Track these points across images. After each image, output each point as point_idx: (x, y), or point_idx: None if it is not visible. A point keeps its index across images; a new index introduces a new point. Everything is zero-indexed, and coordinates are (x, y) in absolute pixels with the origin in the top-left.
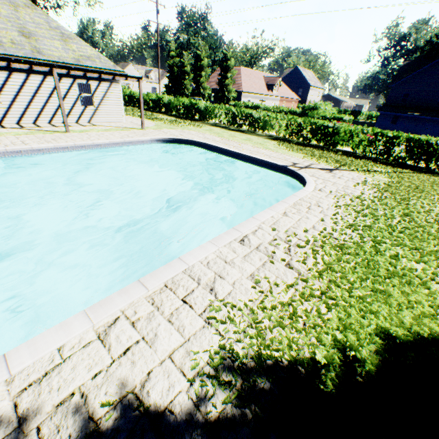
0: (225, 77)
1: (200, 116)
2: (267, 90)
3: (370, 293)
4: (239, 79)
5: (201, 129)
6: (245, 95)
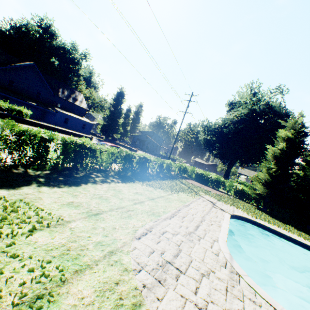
0: None
1: None
2: None
3: None
4: None
5: (81, 220)
6: None
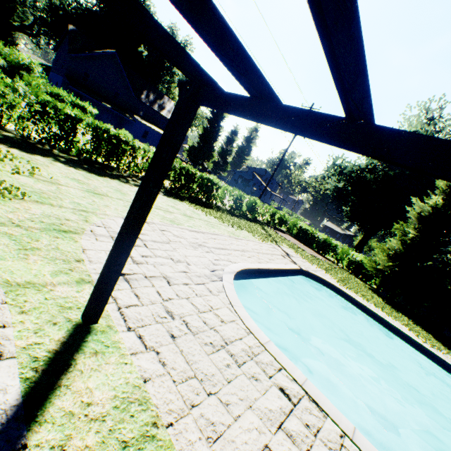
0: None
1: None
2: None
3: (431, 339)
4: None
5: (74, 188)
6: None
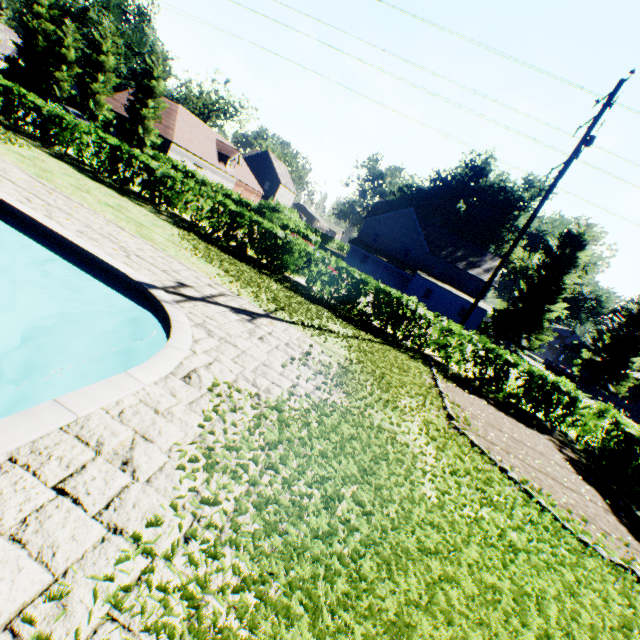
0: (144, 103)
1: (35, 129)
2: (218, 160)
3: None
4: (172, 121)
5: (4, 145)
6: (177, 150)
